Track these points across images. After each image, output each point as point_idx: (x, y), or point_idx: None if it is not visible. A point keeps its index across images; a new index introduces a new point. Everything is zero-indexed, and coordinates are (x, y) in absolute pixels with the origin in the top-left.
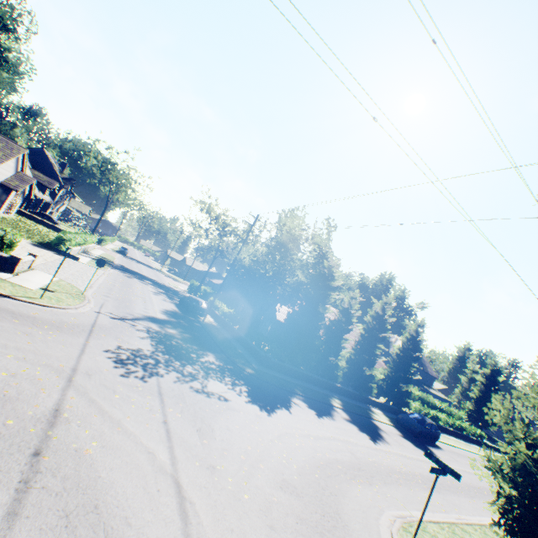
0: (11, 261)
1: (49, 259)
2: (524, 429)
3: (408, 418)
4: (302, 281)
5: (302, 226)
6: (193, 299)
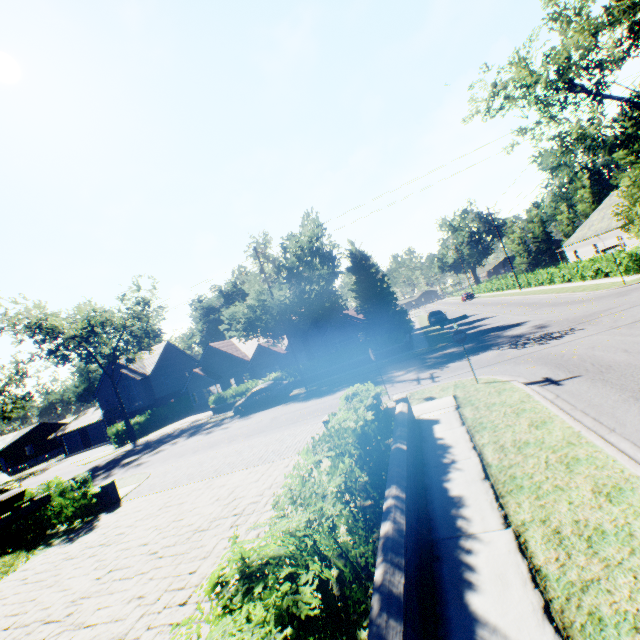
0: (409, 405)
1: (196, 485)
2: (634, 206)
3: (436, 316)
4: (313, 289)
5: (319, 228)
6: (271, 386)
